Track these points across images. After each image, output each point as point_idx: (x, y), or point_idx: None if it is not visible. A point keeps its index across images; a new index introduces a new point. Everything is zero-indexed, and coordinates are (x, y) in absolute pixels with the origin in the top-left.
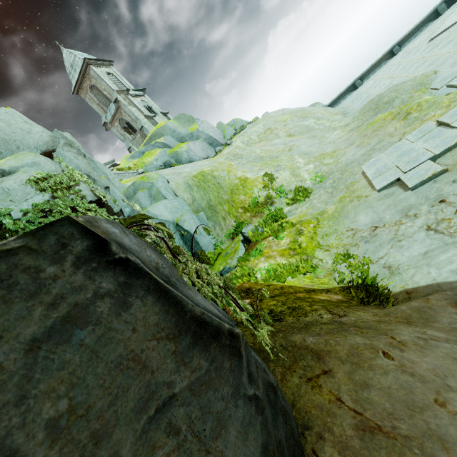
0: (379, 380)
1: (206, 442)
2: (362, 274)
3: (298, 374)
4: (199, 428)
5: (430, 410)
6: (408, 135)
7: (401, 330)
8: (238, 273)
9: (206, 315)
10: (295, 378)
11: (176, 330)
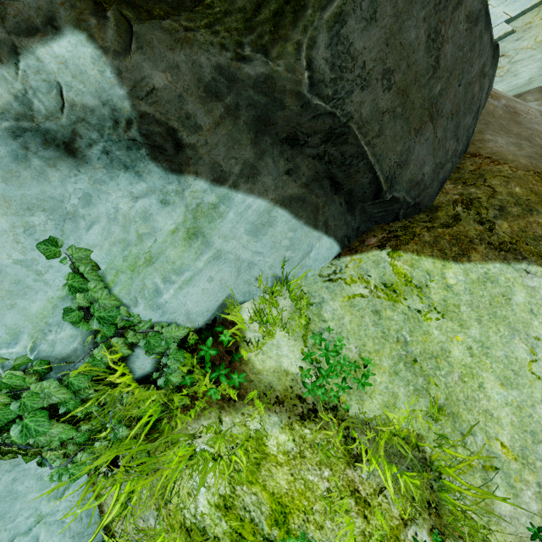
0: None
1: None
2: None
3: None
4: None
5: None
6: (492, 0)
7: None
8: None
9: None
10: None
11: None
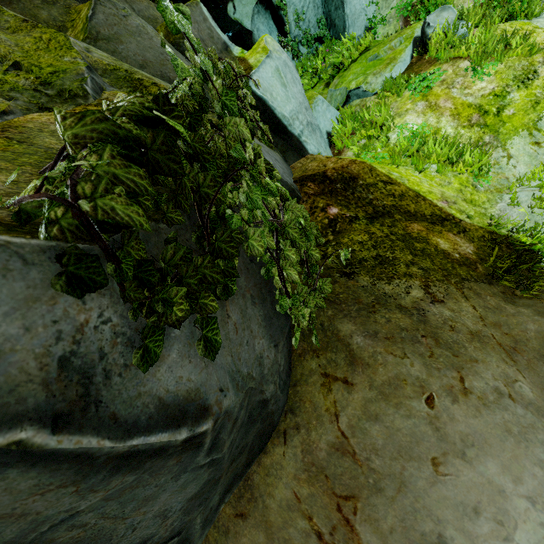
0: (394, 420)
1: (124, 515)
2: (540, 231)
3: (320, 362)
4: (116, 513)
5: (419, 463)
6: None
7: (486, 368)
8: (368, 116)
9: (140, 446)
10: (314, 362)
11: (78, 476)
